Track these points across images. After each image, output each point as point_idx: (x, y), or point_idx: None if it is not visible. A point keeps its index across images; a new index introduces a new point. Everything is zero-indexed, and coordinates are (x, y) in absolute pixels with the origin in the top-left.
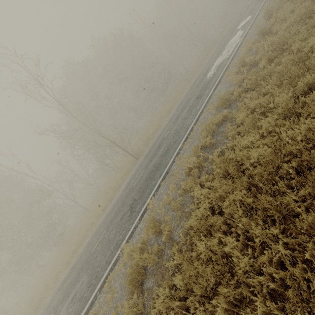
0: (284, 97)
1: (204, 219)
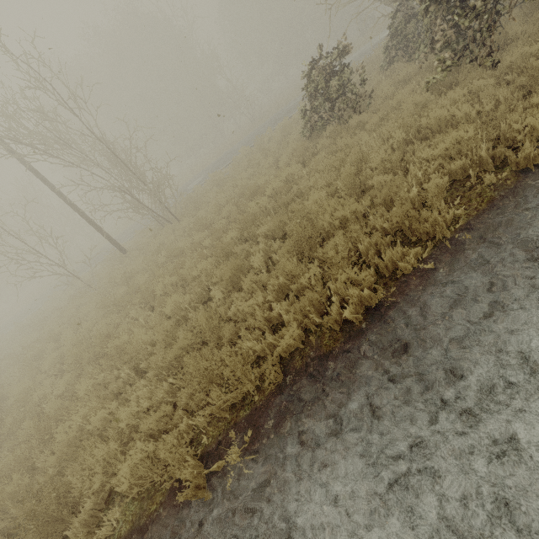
0: None
1: None
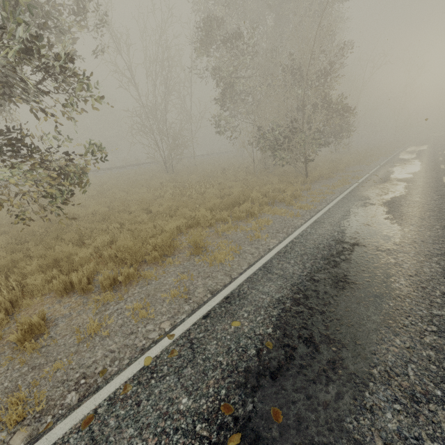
0: None
1: None
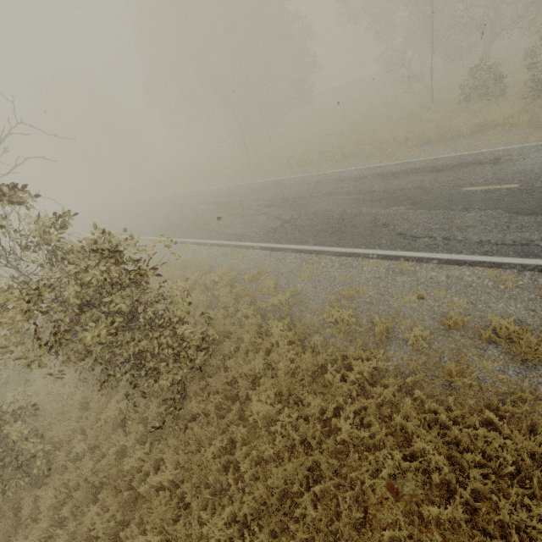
0: None
1: None
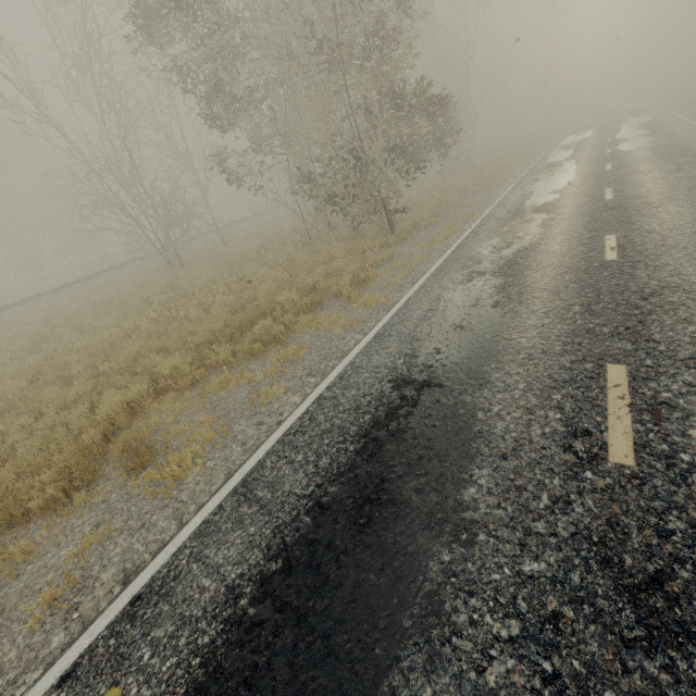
0: None
1: None
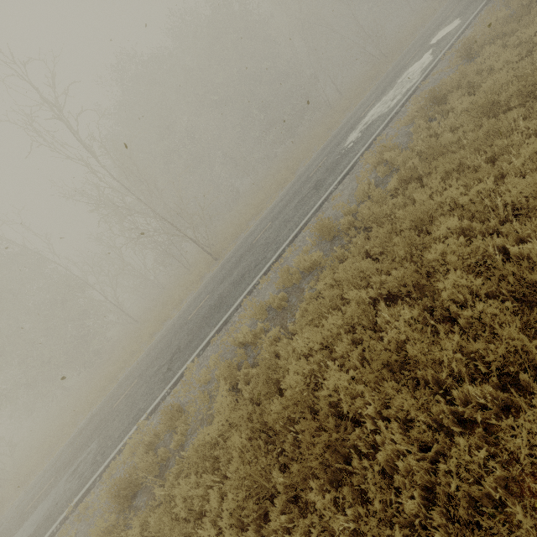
0: (362, 293)
1: (210, 446)
